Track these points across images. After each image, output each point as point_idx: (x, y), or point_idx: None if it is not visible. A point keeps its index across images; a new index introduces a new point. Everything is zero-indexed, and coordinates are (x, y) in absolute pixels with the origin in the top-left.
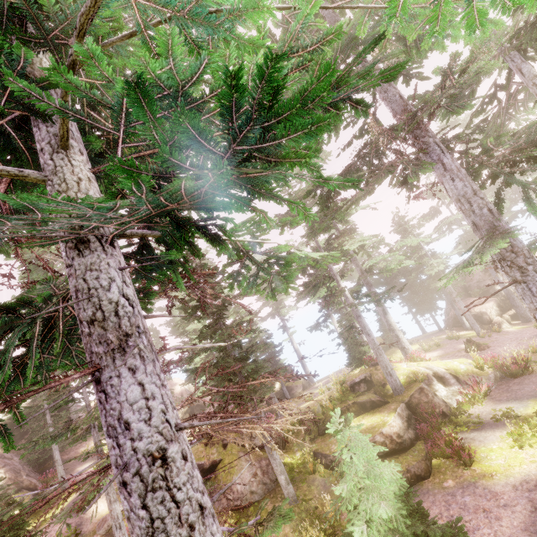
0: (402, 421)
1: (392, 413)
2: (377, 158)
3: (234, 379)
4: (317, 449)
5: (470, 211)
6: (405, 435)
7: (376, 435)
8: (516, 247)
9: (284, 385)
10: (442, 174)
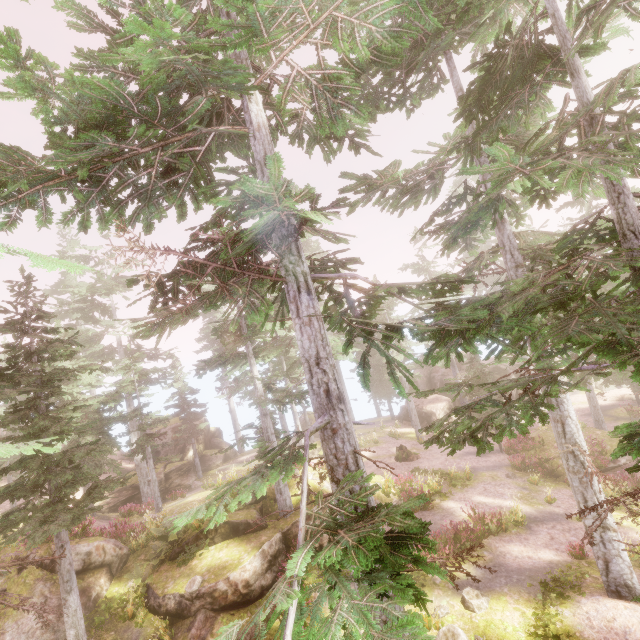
0: (262, 562)
1: (255, 549)
2: (254, 255)
3: (37, 491)
4: (153, 582)
5: (309, 384)
6: (257, 582)
7: (220, 580)
8: (340, 452)
9: (197, 455)
10: (293, 320)
